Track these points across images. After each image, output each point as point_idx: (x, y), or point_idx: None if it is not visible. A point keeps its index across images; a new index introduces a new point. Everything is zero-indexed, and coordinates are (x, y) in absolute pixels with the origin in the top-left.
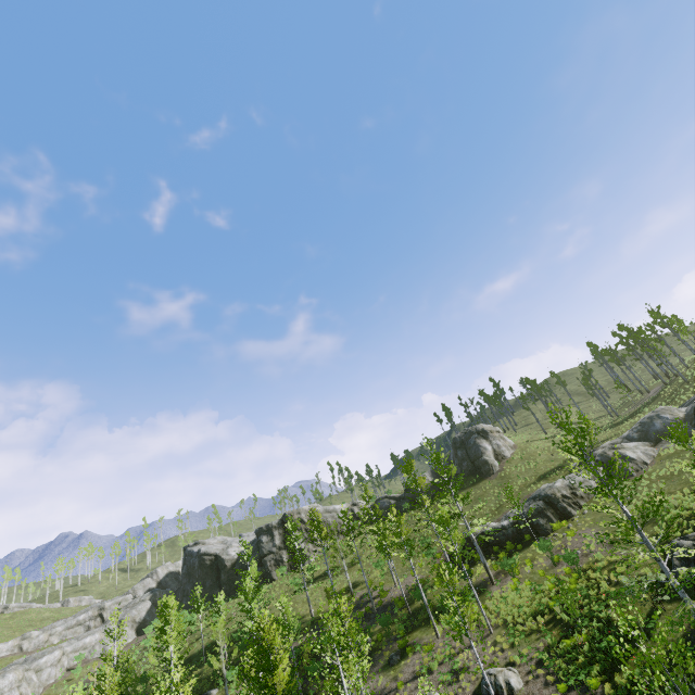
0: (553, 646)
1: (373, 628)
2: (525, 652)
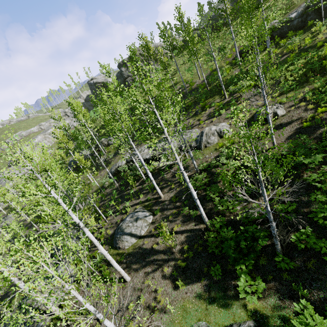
0: (317, 89)
1: (186, 101)
2: (291, 96)
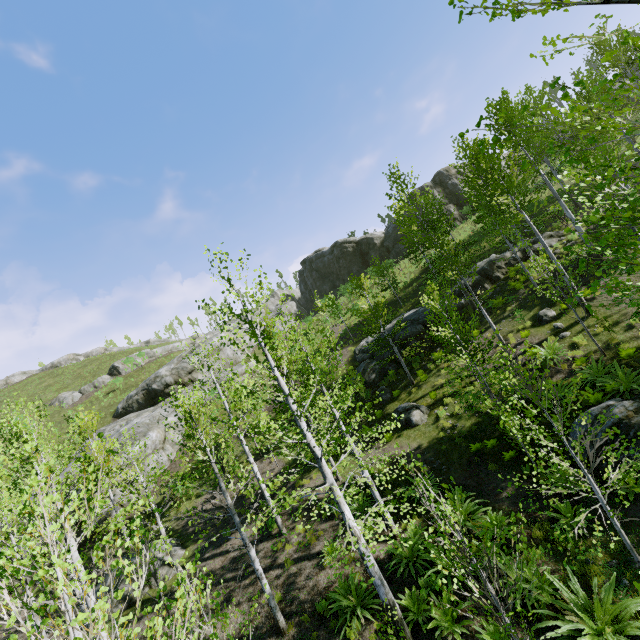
0: None
1: None
2: None
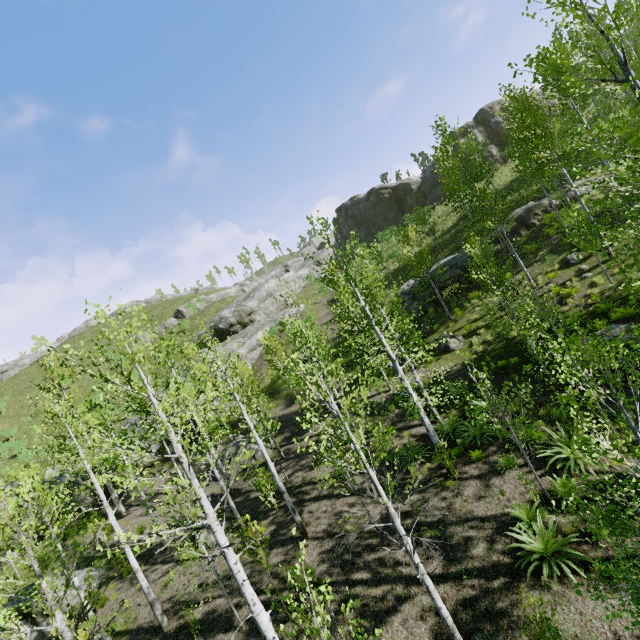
0: None
1: None
2: None
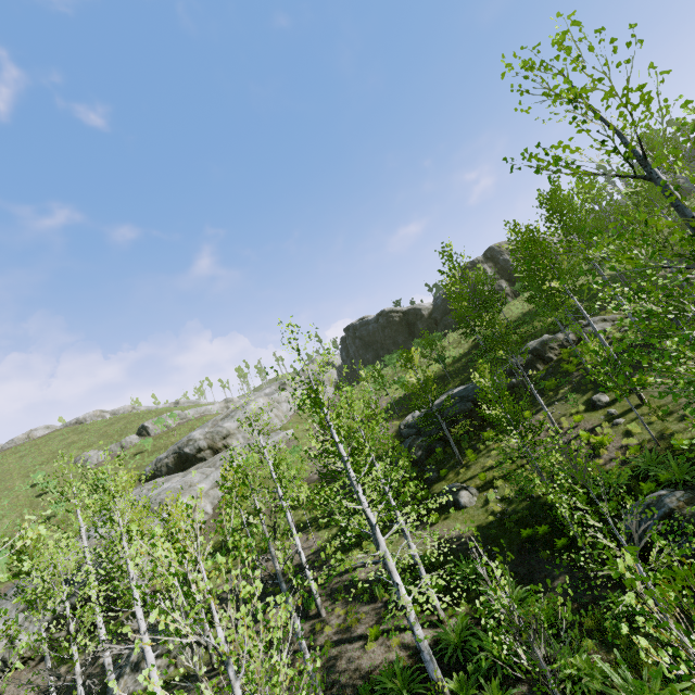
0: None
1: None
2: None
